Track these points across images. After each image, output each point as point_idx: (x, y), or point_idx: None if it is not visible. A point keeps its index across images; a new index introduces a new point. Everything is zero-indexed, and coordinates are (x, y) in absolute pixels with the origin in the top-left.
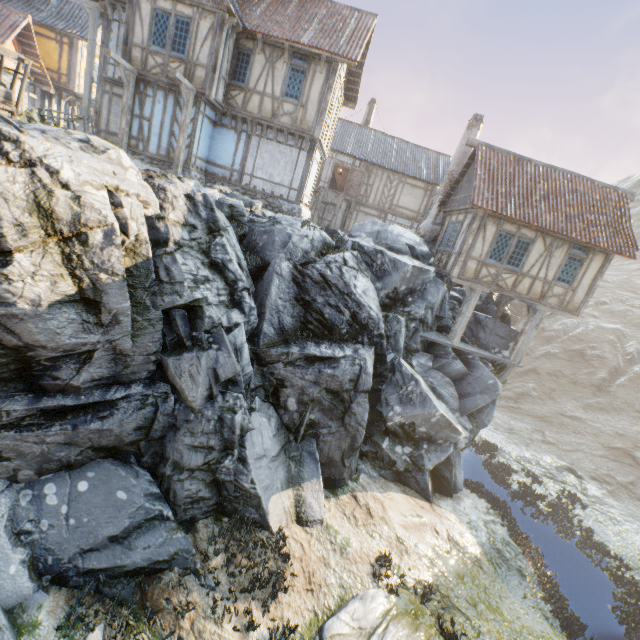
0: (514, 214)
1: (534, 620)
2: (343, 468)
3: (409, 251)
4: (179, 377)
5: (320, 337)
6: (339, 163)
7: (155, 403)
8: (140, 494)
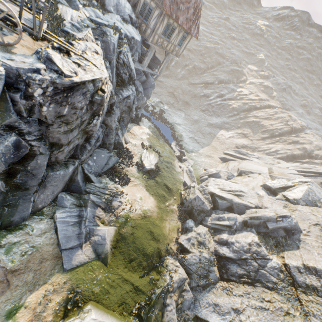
0: (174, 16)
1: (163, 143)
2: (127, 126)
3: (130, 20)
4: (111, 122)
5: (121, 86)
6: None
7: (104, 131)
8: (106, 154)
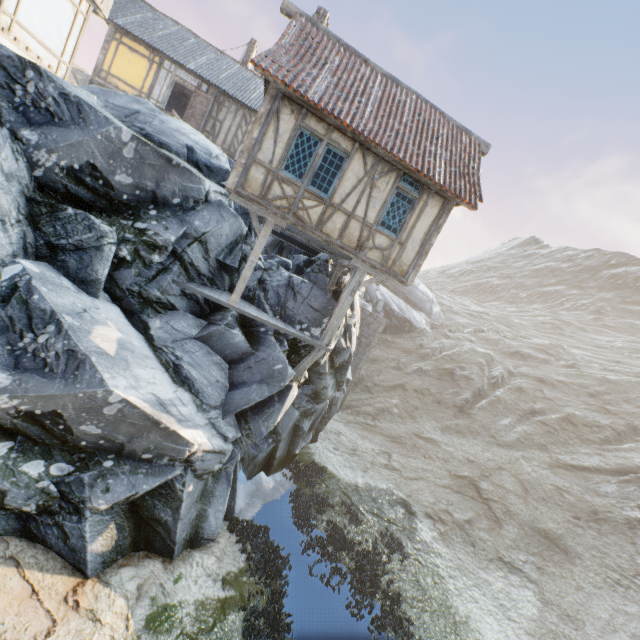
0: (319, 100)
1: None
2: None
3: (187, 154)
4: None
5: None
6: (179, 81)
7: None
8: None
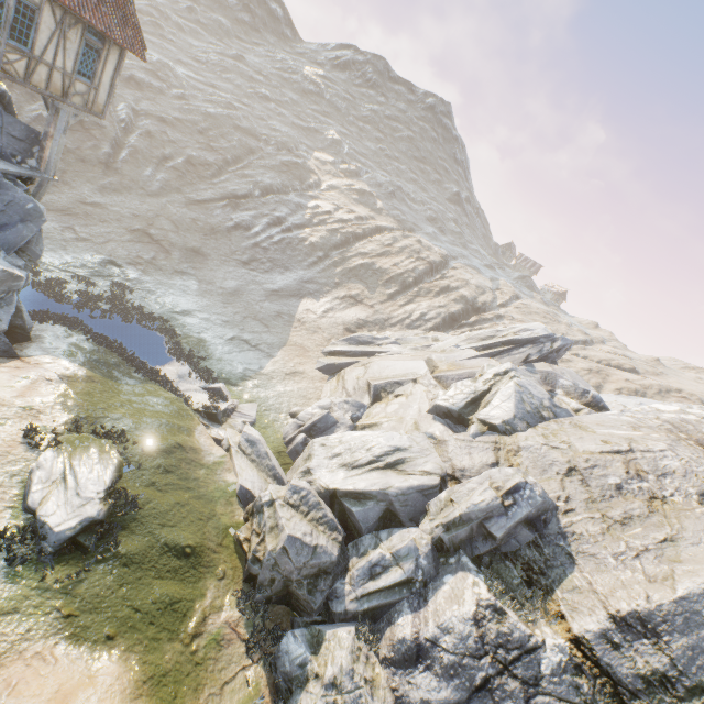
0: None
1: (139, 388)
2: None
3: None
4: None
5: None
6: None
7: None
8: None
